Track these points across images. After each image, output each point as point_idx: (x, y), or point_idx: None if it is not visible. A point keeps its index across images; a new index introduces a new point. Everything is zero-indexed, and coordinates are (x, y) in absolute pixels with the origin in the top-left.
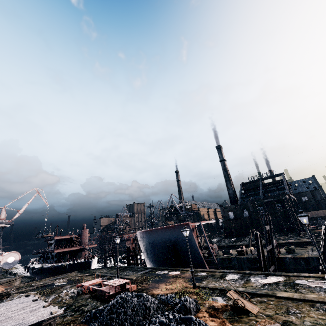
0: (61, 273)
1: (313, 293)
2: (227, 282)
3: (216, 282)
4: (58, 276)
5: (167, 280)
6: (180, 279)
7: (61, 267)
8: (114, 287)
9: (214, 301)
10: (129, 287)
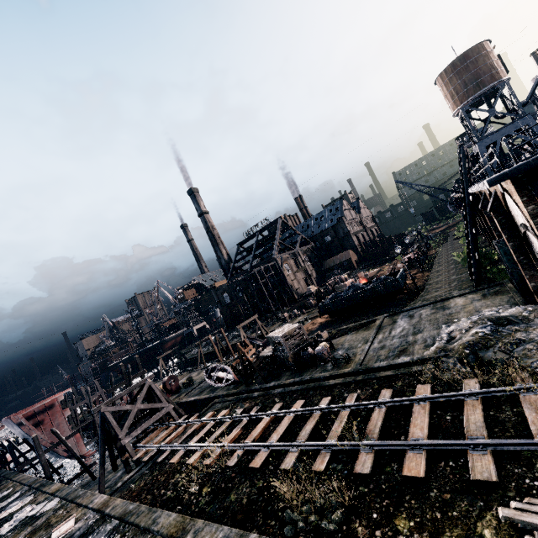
0: None
1: None
2: None
3: None
4: None
5: None
6: None
7: None
8: None
9: None
10: None
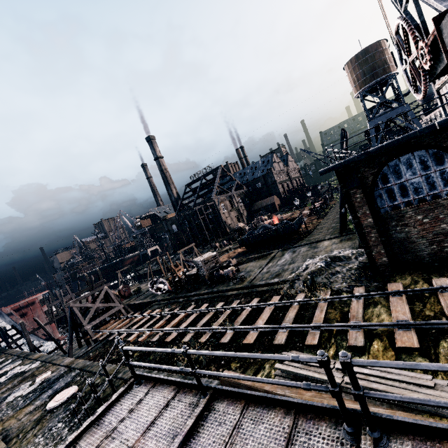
0: None
1: None
2: None
3: None
4: None
5: None
6: None
7: None
8: None
9: None
10: None
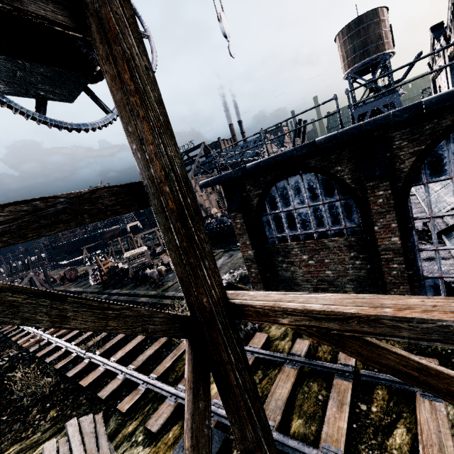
0: None
1: None
2: None
3: None
4: None
5: None
6: None
7: None
8: None
9: None
10: None
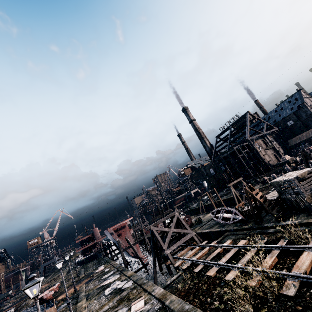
0: (83, 264)
1: (93, 300)
2: (95, 284)
3: (92, 284)
4: (69, 273)
5: (83, 281)
6: (88, 279)
7: (81, 261)
8: (43, 297)
9: (58, 308)
10: (46, 297)
